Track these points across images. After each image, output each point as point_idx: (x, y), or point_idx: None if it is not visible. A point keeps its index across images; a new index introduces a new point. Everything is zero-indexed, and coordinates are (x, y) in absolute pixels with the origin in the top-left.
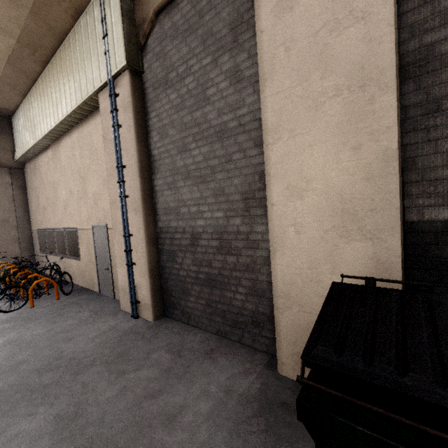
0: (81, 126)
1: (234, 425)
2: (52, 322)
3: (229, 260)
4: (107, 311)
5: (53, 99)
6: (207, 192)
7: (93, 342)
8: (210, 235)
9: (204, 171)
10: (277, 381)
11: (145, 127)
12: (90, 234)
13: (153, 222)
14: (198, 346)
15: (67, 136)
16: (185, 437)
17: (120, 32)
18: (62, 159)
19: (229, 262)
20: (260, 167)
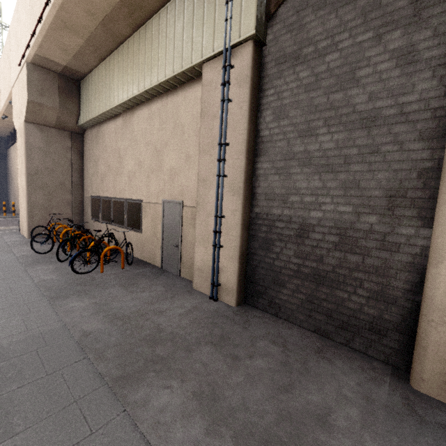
0: (166, 97)
1: (400, 440)
2: (131, 291)
3: (351, 259)
4: (180, 288)
5: (141, 65)
6: (333, 183)
7: (185, 319)
8: (327, 229)
9: (334, 160)
10: (418, 398)
11: (256, 104)
12: (159, 208)
13: (249, 206)
14: (301, 341)
15: (145, 106)
16: (351, 444)
17: None
18: (135, 130)
19: (350, 261)
20: (422, 163)
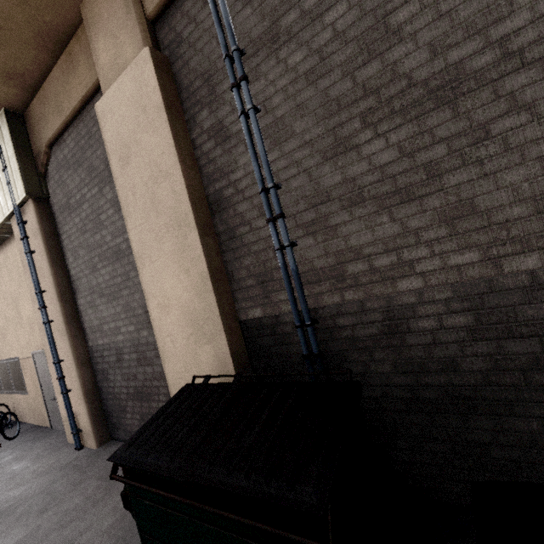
0: (5, 247)
1: (125, 532)
2: None
3: (148, 371)
4: (52, 448)
5: None
6: (119, 308)
7: (23, 488)
8: (129, 349)
9: (113, 289)
10: None
11: (59, 248)
12: (32, 362)
13: (83, 342)
14: None
15: None
16: None
17: (16, 167)
18: None
19: (148, 373)
20: None
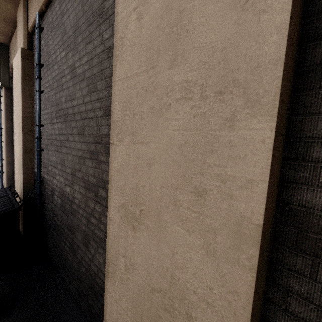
0: None
1: None
2: None
3: None
4: None
5: None
6: None
7: None
8: None
9: None
10: None
11: (12, 112)
12: None
13: (12, 155)
14: None
15: None
16: None
17: None
18: None
19: None
20: None
